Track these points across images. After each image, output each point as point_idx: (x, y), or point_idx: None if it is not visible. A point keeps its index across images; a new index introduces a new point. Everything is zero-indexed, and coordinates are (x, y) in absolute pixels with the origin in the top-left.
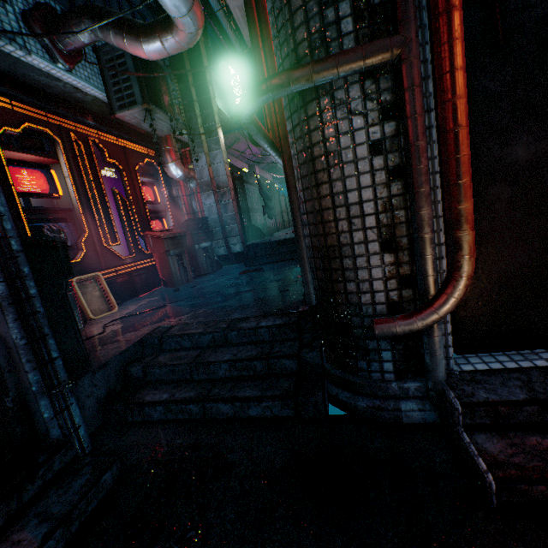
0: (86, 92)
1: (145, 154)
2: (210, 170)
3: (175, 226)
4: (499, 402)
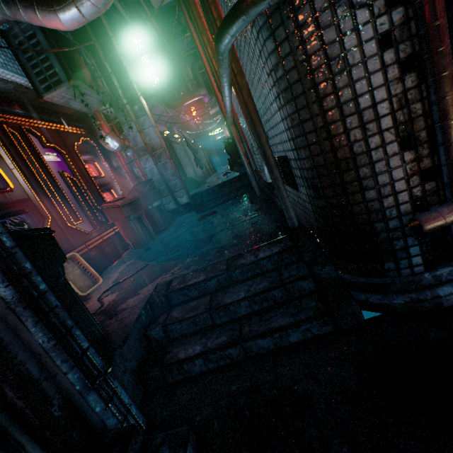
0: (6, 79)
1: (78, 134)
2: (142, 136)
3: (124, 194)
4: None
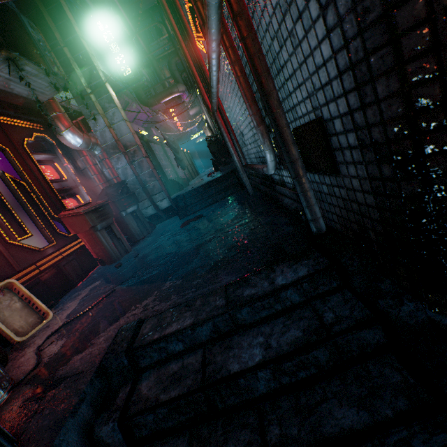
0: None
1: (30, 128)
2: (112, 132)
3: (93, 199)
4: None
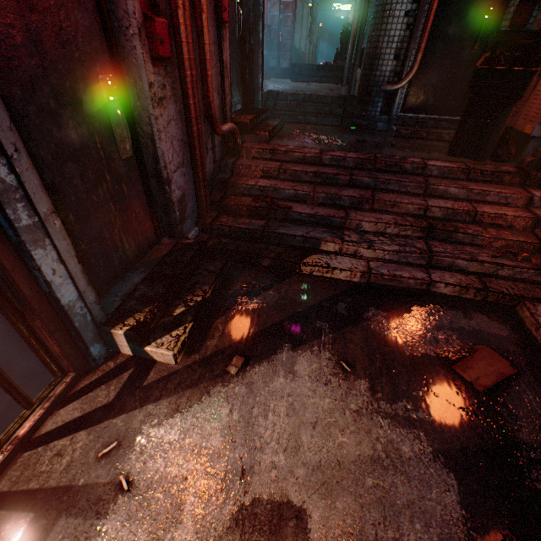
0: None
1: None
2: None
3: None
4: (406, 118)
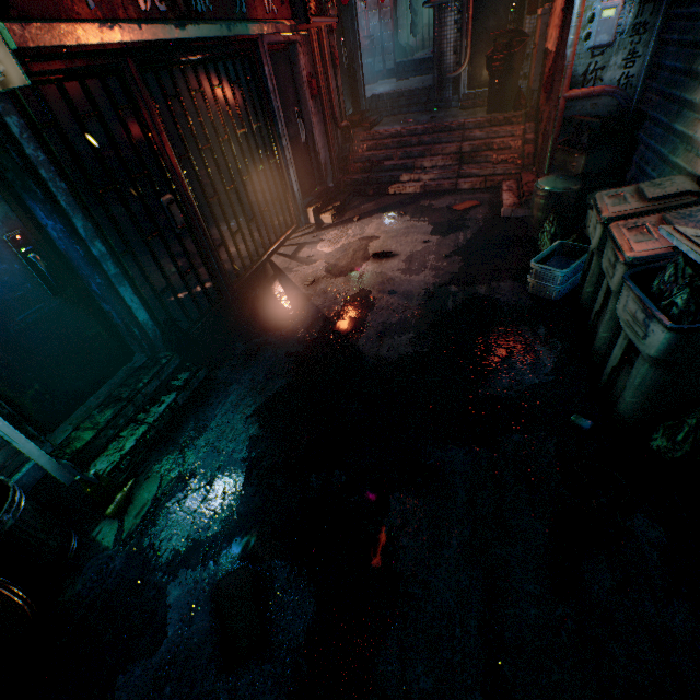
0: None
1: None
2: None
3: None
4: (469, 94)
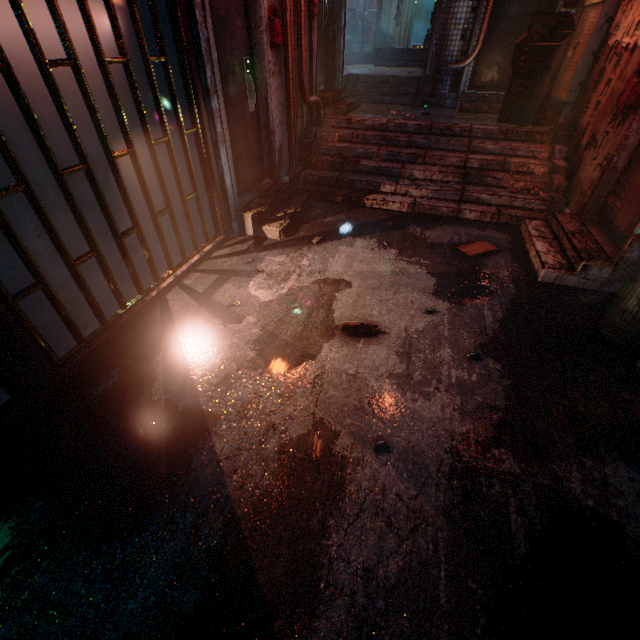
0: None
1: None
2: None
3: None
4: (471, 94)
